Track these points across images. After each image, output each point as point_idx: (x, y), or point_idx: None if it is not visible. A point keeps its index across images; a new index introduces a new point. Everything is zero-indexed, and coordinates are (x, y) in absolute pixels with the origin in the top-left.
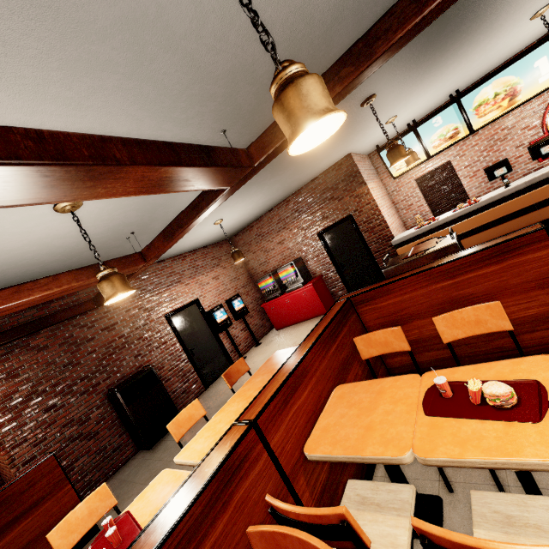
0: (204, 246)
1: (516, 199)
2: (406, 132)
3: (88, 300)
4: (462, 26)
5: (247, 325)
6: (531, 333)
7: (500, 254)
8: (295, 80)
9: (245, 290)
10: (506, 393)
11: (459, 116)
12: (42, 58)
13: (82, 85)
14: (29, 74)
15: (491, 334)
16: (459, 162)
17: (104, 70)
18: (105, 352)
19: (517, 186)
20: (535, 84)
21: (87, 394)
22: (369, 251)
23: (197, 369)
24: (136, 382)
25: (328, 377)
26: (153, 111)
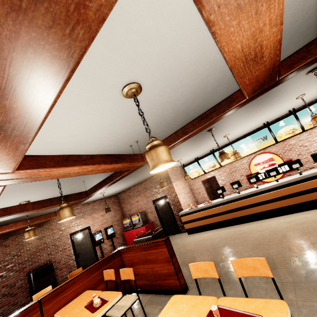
0: (101, 198)
1: (225, 205)
2: (194, 161)
3: (35, 224)
4: (181, 147)
5: (113, 243)
6: (166, 280)
7: (156, 246)
8: (60, 210)
9: (118, 222)
10: (96, 302)
11: (214, 159)
12: (15, 188)
13: (27, 187)
14: (11, 190)
15: (156, 277)
16: (218, 177)
17: (33, 185)
18: (34, 251)
19: (224, 200)
20: (242, 153)
21: (19, 272)
22: (173, 214)
23: (78, 265)
24: (42, 269)
25: (87, 286)
26: (52, 185)
